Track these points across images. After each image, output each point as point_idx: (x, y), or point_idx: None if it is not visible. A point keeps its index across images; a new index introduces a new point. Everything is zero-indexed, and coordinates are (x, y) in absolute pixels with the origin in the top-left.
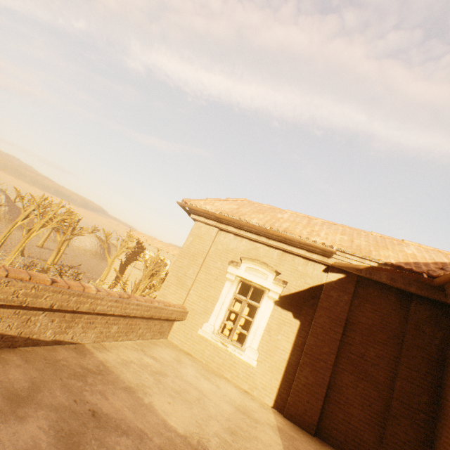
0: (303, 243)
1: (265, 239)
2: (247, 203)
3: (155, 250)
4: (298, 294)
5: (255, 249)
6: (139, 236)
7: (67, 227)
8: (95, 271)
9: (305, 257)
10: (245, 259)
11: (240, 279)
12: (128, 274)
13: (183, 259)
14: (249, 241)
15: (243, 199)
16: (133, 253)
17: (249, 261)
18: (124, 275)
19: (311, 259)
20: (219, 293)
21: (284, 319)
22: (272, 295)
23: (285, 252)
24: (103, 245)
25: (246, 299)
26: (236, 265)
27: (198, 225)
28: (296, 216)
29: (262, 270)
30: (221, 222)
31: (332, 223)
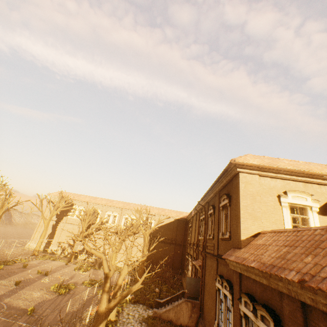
0: (325, 176)
1: (295, 177)
2: (257, 156)
3: (84, 204)
4: (325, 205)
5: (287, 184)
6: (65, 195)
7: (3, 199)
8: (12, 237)
9: (317, 184)
10: (289, 191)
11: (288, 204)
12: (61, 230)
13: (246, 200)
14: (281, 180)
15: (250, 154)
16: (61, 211)
17: (292, 192)
18: (56, 233)
19: (321, 184)
20: (281, 216)
21: (326, 221)
22: (314, 209)
23: (305, 183)
24: (39, 209)
25: (300, 216)
26: (286, 196)
27: (243, 175)
28: (288, 161)
29: (301, 196)
30: (262, 171)
31: (308, 162)
